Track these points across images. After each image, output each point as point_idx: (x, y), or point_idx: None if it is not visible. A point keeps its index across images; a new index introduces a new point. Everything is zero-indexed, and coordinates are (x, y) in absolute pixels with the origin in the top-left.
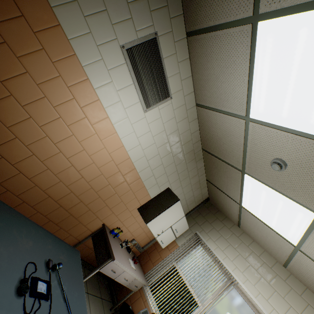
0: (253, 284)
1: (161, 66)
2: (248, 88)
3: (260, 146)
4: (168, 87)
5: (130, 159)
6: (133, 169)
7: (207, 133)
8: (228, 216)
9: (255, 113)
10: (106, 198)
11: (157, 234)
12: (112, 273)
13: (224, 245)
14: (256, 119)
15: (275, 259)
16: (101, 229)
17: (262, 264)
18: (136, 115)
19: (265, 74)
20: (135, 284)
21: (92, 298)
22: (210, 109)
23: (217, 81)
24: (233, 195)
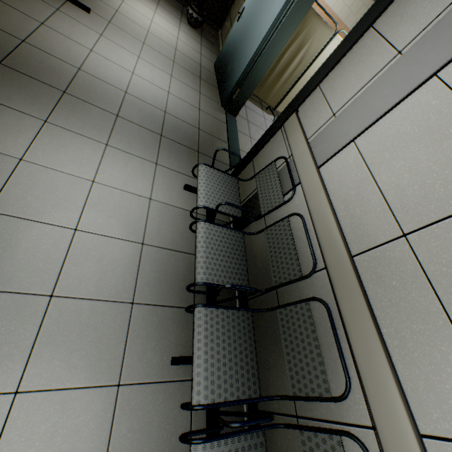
0: None
1: None
2: None
3: None
4: None
5: (334, 14)
6: (338, 21)
7: None
8: None
9: None
10: None
11: None
12: None
13: None
14: None
15: None
16: None
17: None
18: None
19: None
20: None
21: None
22: None
23: None
24: None
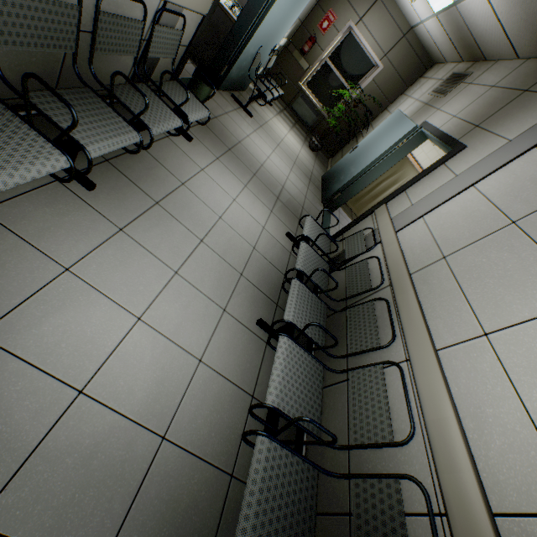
0: None
1: None
2: None
3: None
4: None
5: None
6: None
7: None
8: None
9: None
10: None
11: None
12: None
13: None
14: None
15: None
16: None
17: None
18: (428, 149)
19: None
20: None
21: None
22: None
23: None
24: None
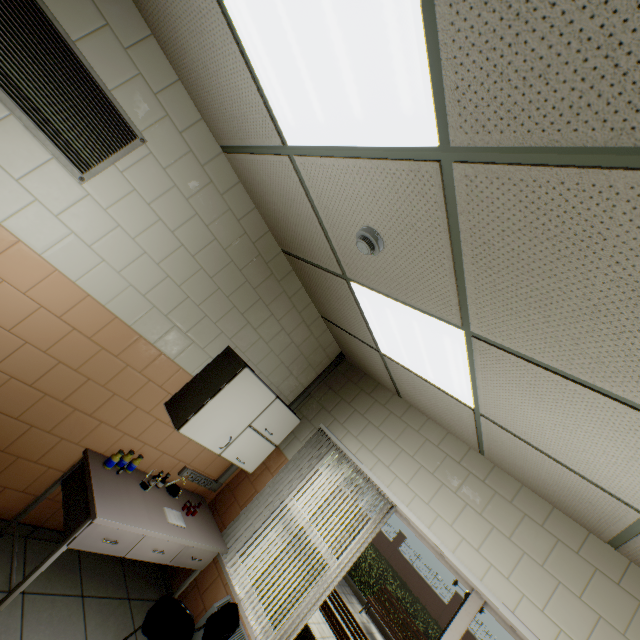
0: (426, 502)
1: (76, 62)
2: (252, 71)
3: (333, 209)
4: (121, 113)
5: (94, 299)
6: (113, 320)
7: (267, 210)
8: (380, 380)
9: (289, 132)
10: (67, 395)
11: (220, 447)
12: (110, 545)
13: (374, 439)
14: (300, 147)
15: (466, 445)
16: (82, 463)
17: (444, 460)
18: (59, 193)
19: (248, 21)
20: (192, 555)
21: (97, 604)
22: (242, 152)
23: (210, 76)
24: (362, 334)
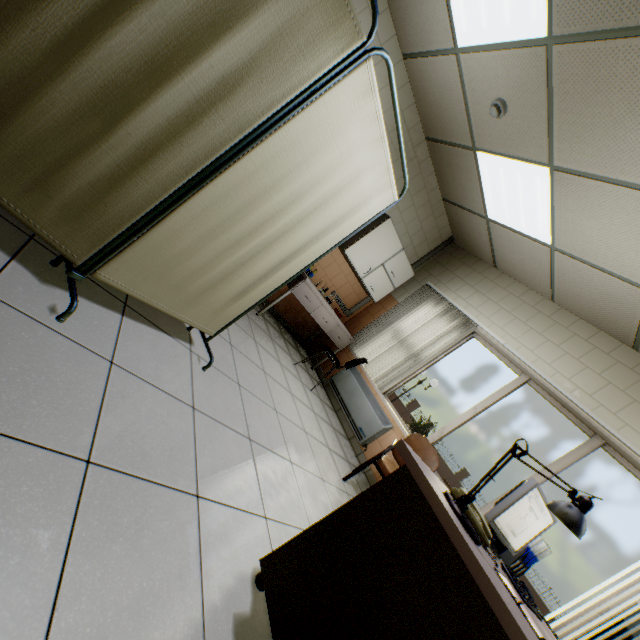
0: (500, 327)
1: None
2: (447, 1)
3: (478, 90)
4: None
5: None
6: None
7: (424, 103)
8: (480, 255)
9: (461, 38)
10: None
11: (363, 273)
12: (306, 302)
13: (468, 293)
14: (465, 48)
15: (542, 296)
16: None
17: (521, 305)
18: None
19: None
20: (338, 335)
21: (288, 343)
22: (419, 57)
23: (415, 5)
24: (475, 204)
